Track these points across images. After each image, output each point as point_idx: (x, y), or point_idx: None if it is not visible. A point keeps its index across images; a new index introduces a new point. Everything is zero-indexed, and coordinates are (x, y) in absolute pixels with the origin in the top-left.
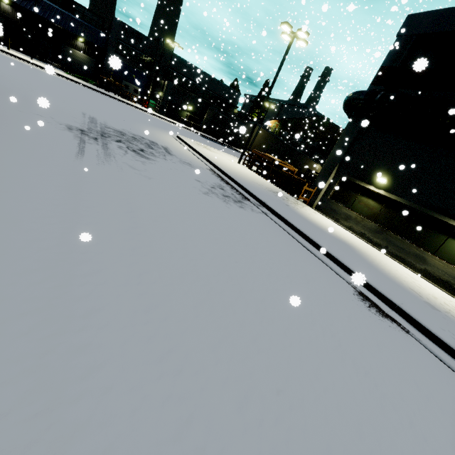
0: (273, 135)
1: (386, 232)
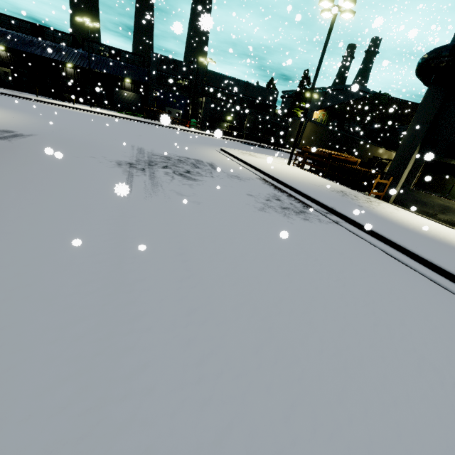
0: (322, 126)
1: None
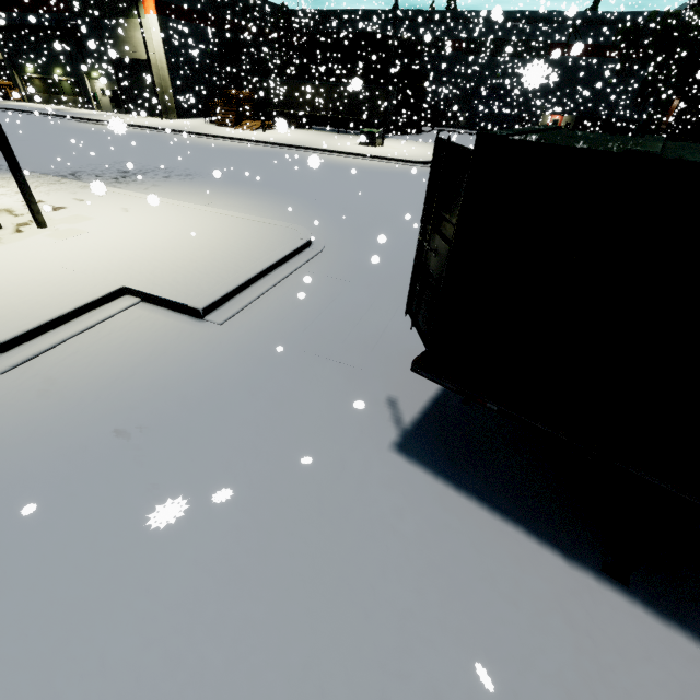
0: None
1: (52, 96)
